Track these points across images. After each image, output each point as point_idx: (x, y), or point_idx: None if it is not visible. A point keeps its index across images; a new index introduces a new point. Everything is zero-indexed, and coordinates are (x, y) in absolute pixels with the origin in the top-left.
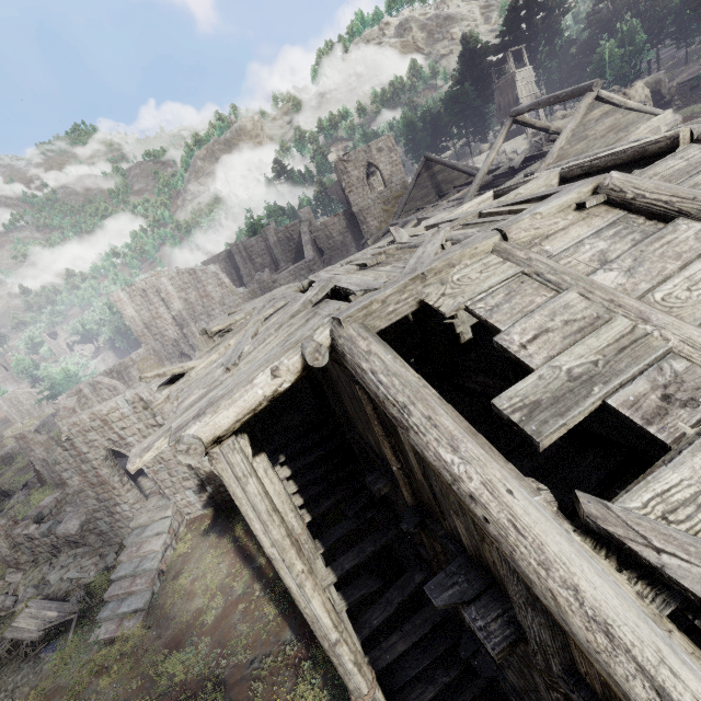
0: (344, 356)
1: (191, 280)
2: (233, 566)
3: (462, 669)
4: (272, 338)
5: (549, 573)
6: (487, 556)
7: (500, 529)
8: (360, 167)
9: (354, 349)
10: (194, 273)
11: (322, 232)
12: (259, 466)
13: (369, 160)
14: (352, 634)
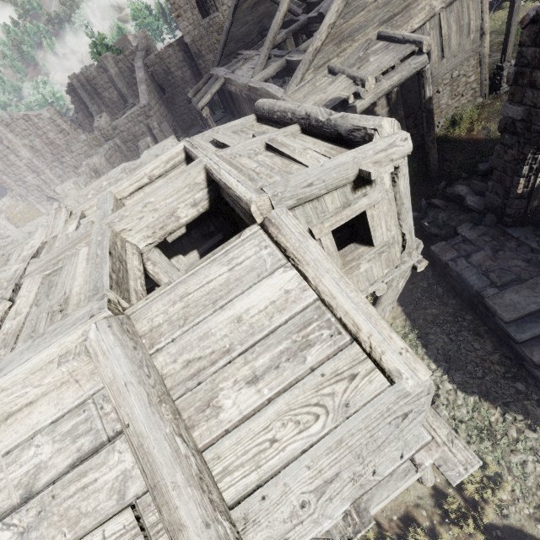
0: None
1: (29, 127)
2: None
3: None
4: None
5: None
6: None
7: None
8: None
9: None
10: (29, 119)
11: (159, 66)
12: None
13: None
14: None
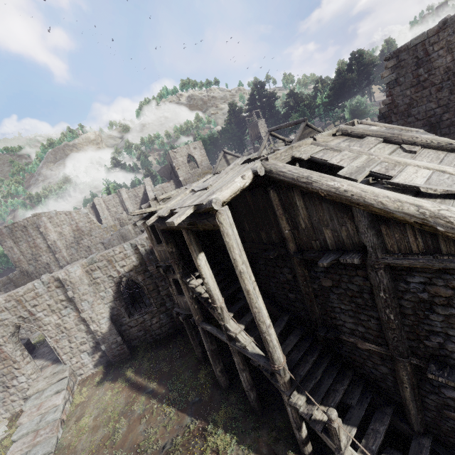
0: (271, 171)
1: (66, 219)
2: (130, 397)
3: (319, 352)
4: (226, 175)
5: (378, 197)
6: (343, 235)
7: (358, 194)
8: (184, 156)
9: (277, 166)
10: (69, 214)
11: (160, 191)
12: (202, 258)
13: (189, 153)
14: (259, 352)
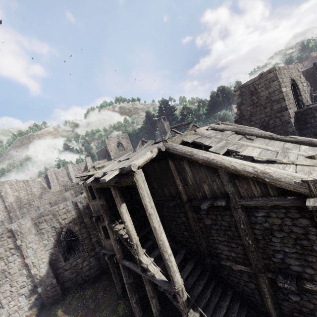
0: (169, 148)
1: (23, 186)
2: None
3: (208, 277)
4: (141, 151)
5: (231, 162)
6: (215, 187)
7: (220, 161)
8: (115, 142)
9: (172, 146)
10: (27, 182)
11: None
12: (124, 207)
13: (119, 141)
14: (164, 279)
